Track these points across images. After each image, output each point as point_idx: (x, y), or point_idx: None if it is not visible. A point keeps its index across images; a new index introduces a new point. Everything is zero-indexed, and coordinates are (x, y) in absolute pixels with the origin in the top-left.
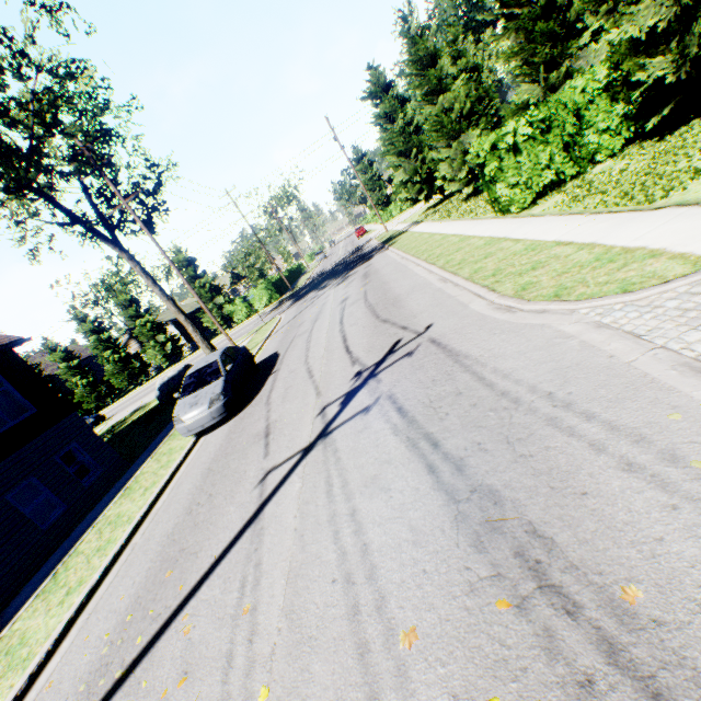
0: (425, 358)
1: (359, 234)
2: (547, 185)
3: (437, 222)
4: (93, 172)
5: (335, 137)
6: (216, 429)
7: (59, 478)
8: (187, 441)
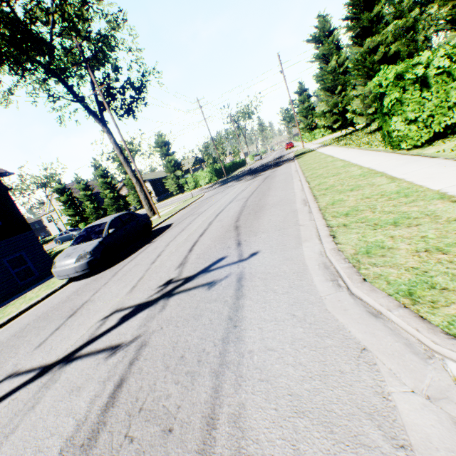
0: (213, 303)
1: (288, 147)
2: (449, 127)
3: (337, 147)
4: (81, 63)
5: (281, 70)
6: (81, 280)
7: (2, 274)
8: (61, 282)
